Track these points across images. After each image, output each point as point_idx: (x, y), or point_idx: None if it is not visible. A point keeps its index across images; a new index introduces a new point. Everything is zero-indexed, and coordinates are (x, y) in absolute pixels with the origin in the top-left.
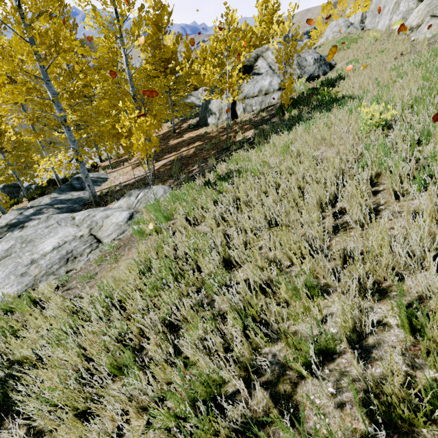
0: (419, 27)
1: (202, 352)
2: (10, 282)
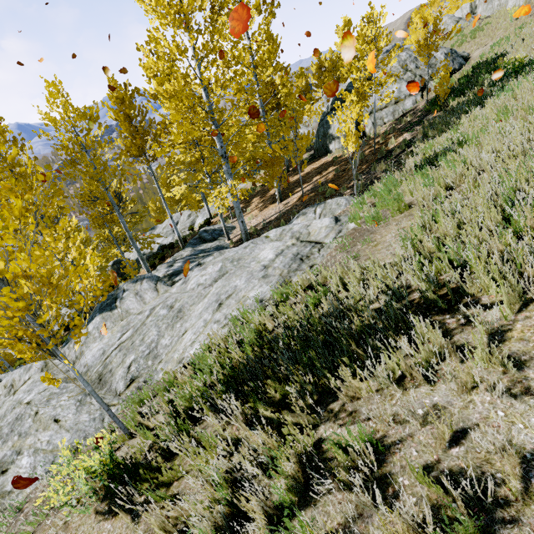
0: None
1: None
2: (256, 285)
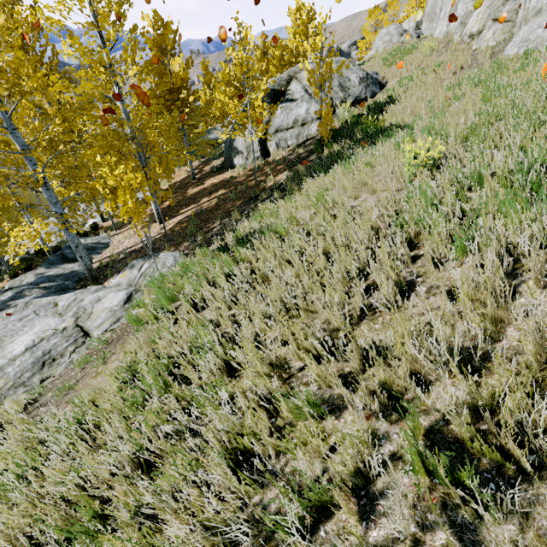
0: (480, 34)
1: (173, 508)
2: None
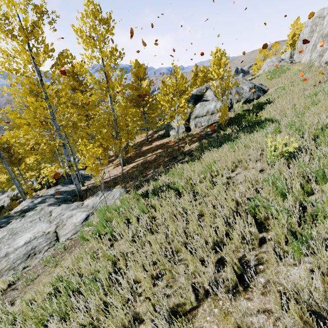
0: None
1: None
2: None
